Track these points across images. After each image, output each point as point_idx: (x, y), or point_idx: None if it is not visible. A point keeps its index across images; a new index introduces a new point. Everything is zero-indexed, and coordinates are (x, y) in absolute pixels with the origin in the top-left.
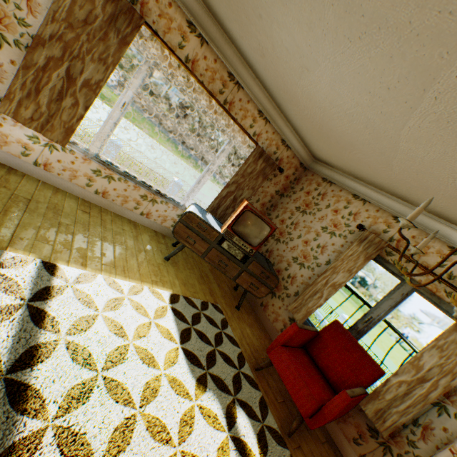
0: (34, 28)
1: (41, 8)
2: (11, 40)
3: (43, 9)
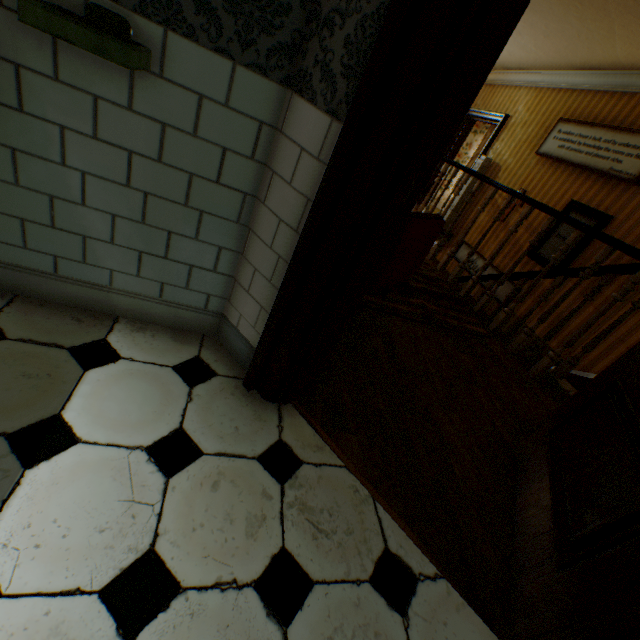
0: (468, 154)
1: (472, 146)
2: (460, 162)
3: (473, 147)
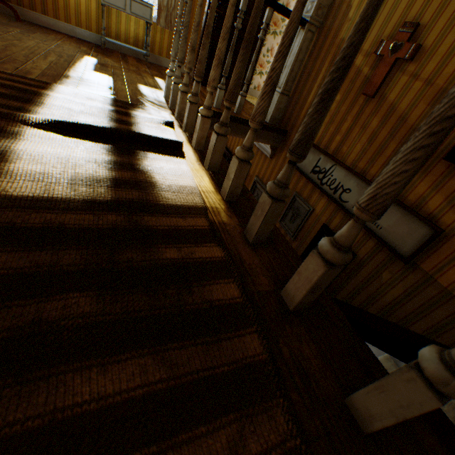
0: (286, 21)
1: (290, 8)
2: (278, 33)
3: (291, 8)
